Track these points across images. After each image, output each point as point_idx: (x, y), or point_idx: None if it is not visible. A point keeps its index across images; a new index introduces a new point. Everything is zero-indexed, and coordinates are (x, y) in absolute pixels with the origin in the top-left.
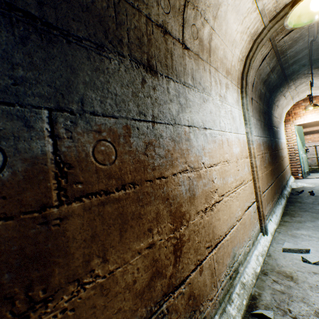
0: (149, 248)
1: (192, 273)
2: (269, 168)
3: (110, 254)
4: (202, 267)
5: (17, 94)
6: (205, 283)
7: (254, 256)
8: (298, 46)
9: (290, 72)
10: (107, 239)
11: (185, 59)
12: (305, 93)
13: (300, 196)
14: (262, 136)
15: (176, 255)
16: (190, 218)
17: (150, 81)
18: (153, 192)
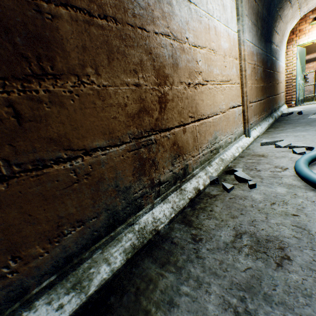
0: (136, 87)
1: (176, 128)
2: (261, 84)
3: (101, 72)
4: (185, 129)
5: None
6: (188, 142)
7: (234, 147)
8: None
9: None
10: (97, 57)
11: None
12: None
13: (288, 117)
14: (257, 47)
15: (161, 107)
16: (173, 83)
17: None
18: (136, 39)
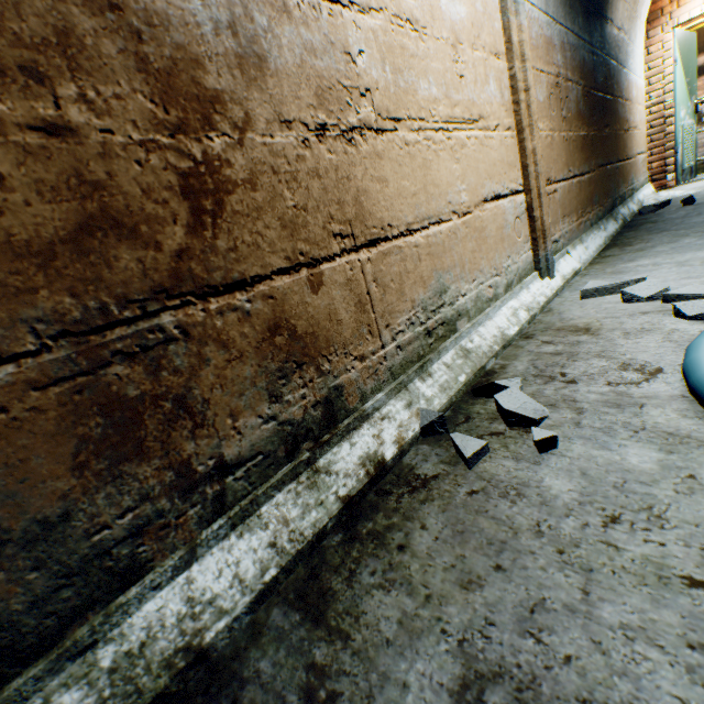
0: (50, 138)
1: (280, 278)
2: (580, 130)
3: None
4: (319, 276)
5: None
6: (336, 317)
7: (507, 310)
8: None
9: None
10: None
11: None
12: None
13: (658, 214)
14: (564, 26)
15: (200, 208)
16: (249, 125)
17: None
18: None
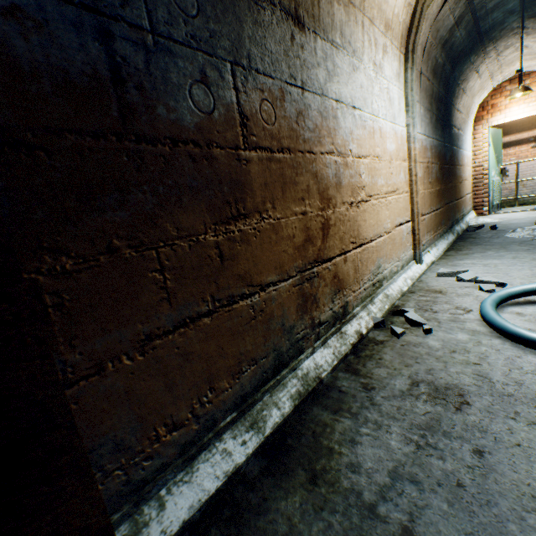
0: (303, 216)
1: (337, 258)
2: (437, 187)
3: (277, 205)
4: (346, 258)
5: (213, 47)
6: (349, 274)
7: (402, 278)
8: None
9: (488, 25)
10: (274, 191)
11: (333, 6)
12: (514, 68)
13: (476, 232)
14: (432, 138)
15: (324, 234)
16: (336, 205)
17: (298, 38)
18: (304, 165)
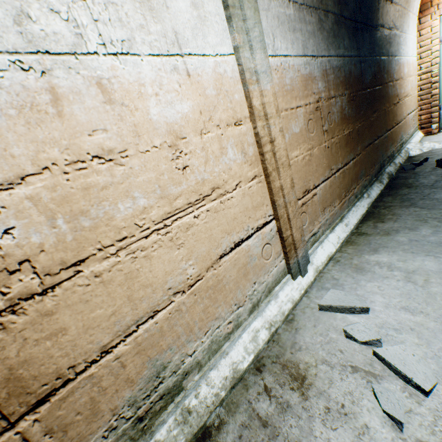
0: None
1: None
2: (345, 130)
3: None
4: None
5: None
6: None
7: (247, 335)
8: None
9: None
10: None
11: None
12: None
13: (416, 173)
14: (326, 55)
15: None
16: None
17: None
18: None
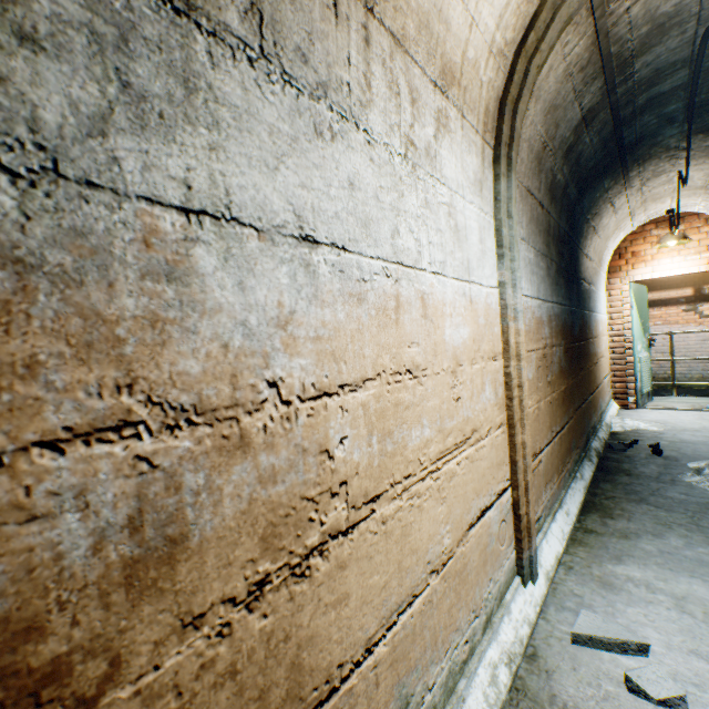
0: None
1: None
2: (562, 385)
3: None
4: None
5: None
6: None
7: (484, 672)
8: (668, 51)
9: (635, 136)
10: None
11: None
12: (663, 206)
13: (629, 456)
14: (551, 301)
15: None
16: (114, 676)
17: None
18: None
